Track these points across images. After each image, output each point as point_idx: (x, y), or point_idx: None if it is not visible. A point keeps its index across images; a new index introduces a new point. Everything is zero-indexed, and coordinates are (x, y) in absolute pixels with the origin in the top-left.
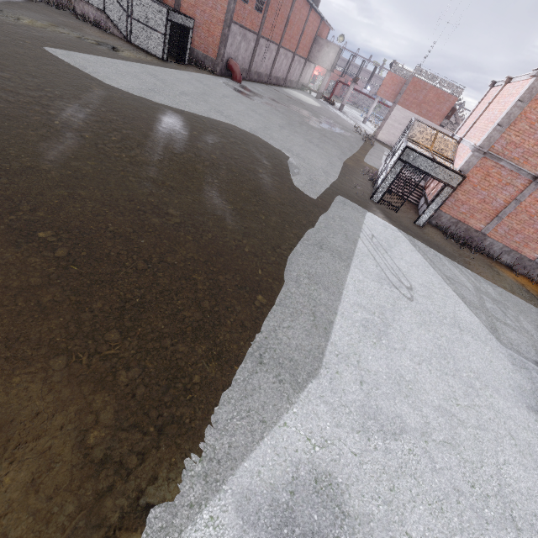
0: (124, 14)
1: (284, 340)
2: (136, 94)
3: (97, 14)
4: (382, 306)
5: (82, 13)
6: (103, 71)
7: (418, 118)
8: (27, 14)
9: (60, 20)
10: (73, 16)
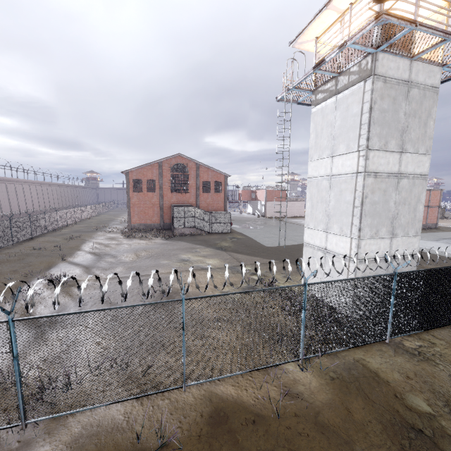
0: (207, 223)
1: (439, 252)
2: (302, 243)
3: (190, 230)
4: (421, 245)
5: (180, 233)
6: (282, 243)
7: (277, 202)
8: (209, 243)
9: (202, 239)
10: (181, 236)
